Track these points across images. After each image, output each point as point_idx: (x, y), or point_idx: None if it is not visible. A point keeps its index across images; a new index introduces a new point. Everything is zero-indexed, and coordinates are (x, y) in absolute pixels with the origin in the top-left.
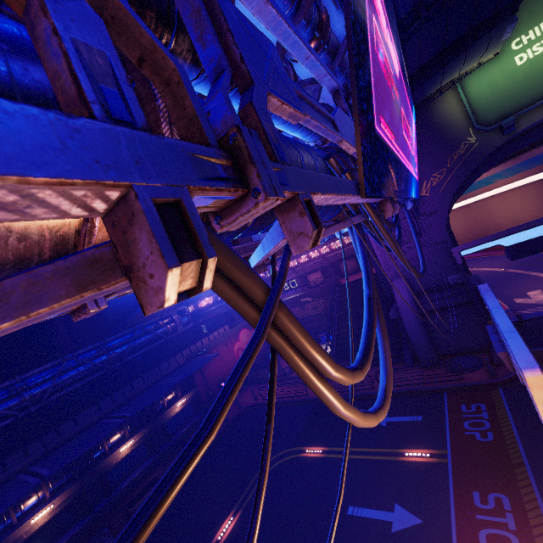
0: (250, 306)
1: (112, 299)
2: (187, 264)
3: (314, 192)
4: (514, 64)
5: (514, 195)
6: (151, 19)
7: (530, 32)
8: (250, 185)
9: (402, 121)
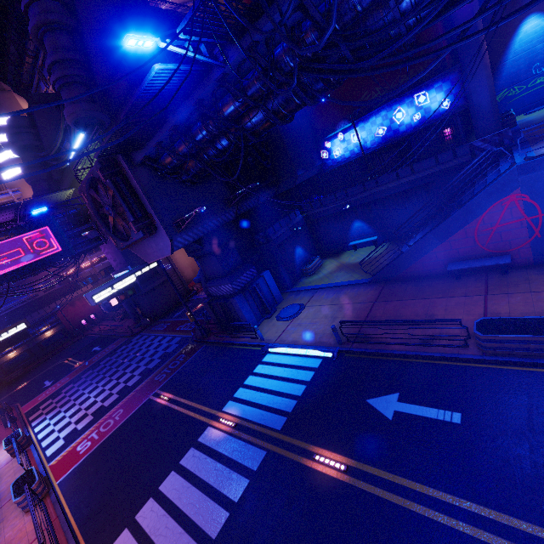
0: None
1: None
2: None
3: None
4: None
5: None
6: None
7: None
8: None
9: None
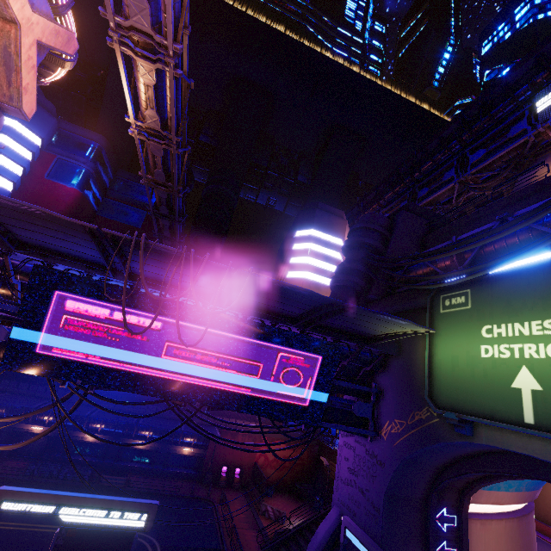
0: None
1: None
2: None
3: None
4: (479, 353)
5: None
6: None
7: (503, 326)
8: None
9: (163, 350)
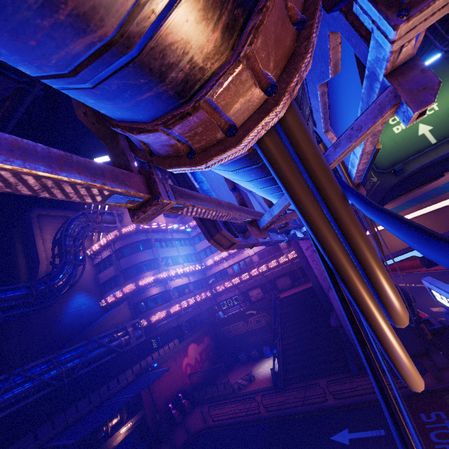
0: (321, 211)
1: (69, 314)
2: None
3: None
4: (394, 132)
5: None
6: None
7: None
8: None
9: None
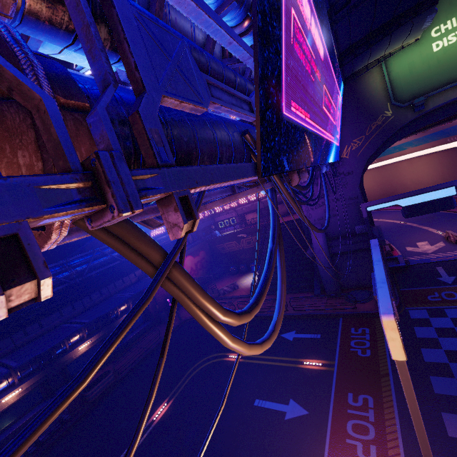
0: (151, 267)
1: None
2: (19, 287)
3: (195, 186)
4: (431, 50)
5: (420, 161)
6: (64, 13)
7: (448, 22)
8: (108, 201)
9: (323, 98)
